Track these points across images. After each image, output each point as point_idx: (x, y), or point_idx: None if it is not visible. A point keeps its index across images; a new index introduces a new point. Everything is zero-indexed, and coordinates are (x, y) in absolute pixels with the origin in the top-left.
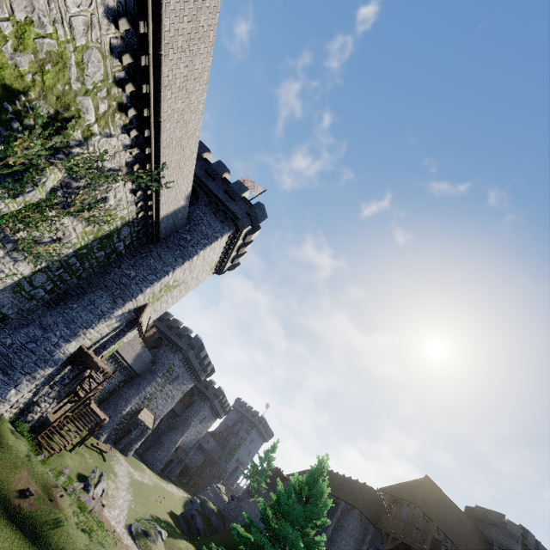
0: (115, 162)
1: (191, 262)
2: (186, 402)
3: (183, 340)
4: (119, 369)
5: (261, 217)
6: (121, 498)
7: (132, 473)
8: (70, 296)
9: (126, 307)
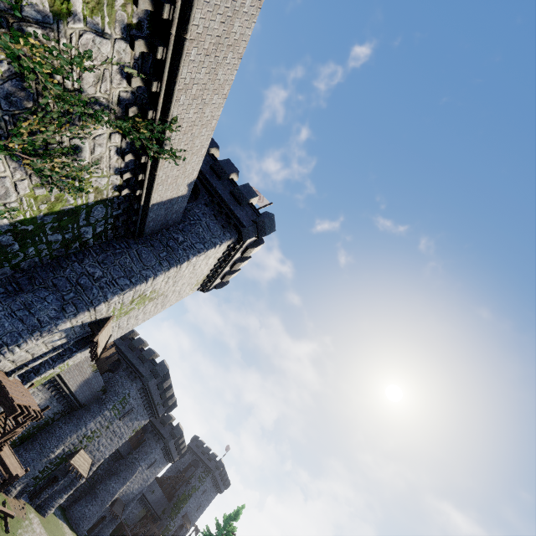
0: (102, 90)
1: (178, 269)
2: (135, 441)
3: (146, 365)
4: (57, 398)
5: (269, 229)
6: None
7: None
8: None
9: (79, 318)
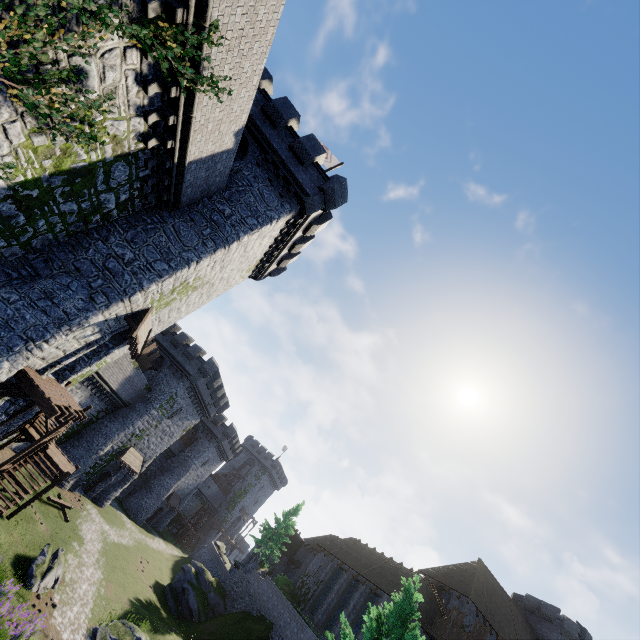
0: None
1: (226, 251)
2: (186, 440)
3: (192, 363)
4: (98, 396)
5: (340, 199)
6: (86, 582)
7: (107, 532)
8: (7, 277)
9: (112, 310)
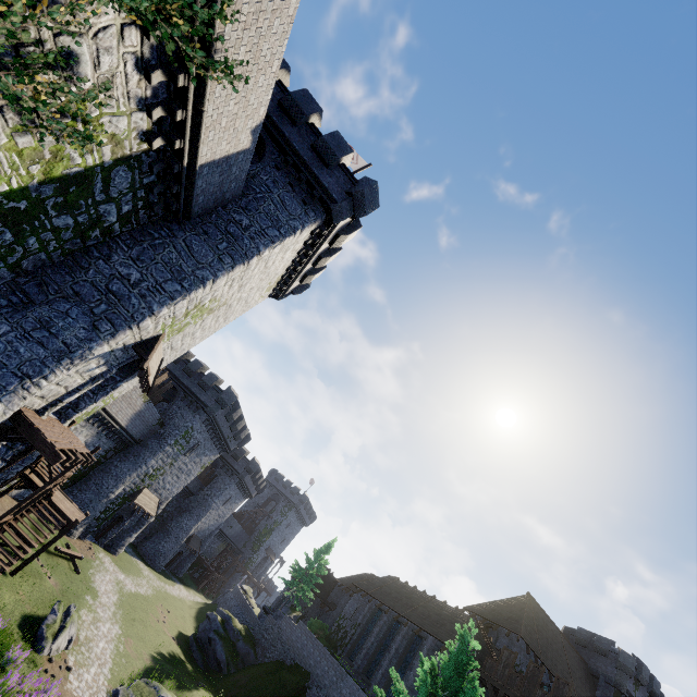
0: None
1: (246, 268)
2: (205, 477)
3: (208, 394)
4: (105, 434)
5: (370, 205)
6: (102, 639)
7: (123, 581)
8: None
9: (119, 339)
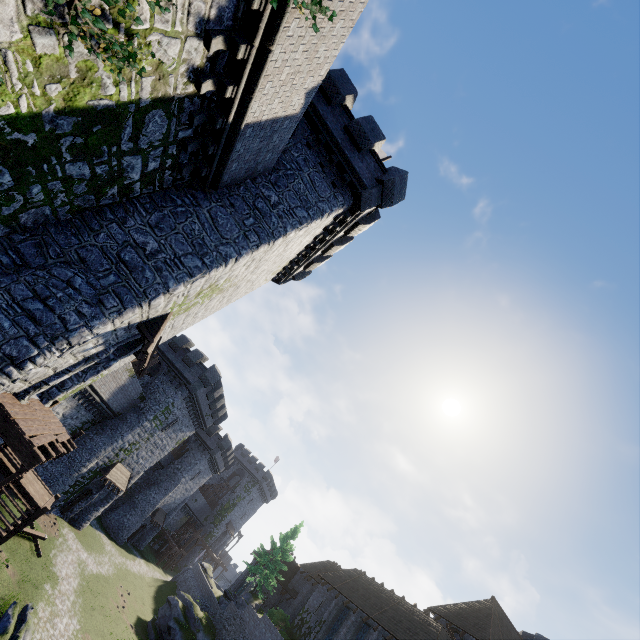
0: None
1: (268, 248)
2: (177, 451)
3: (192, 370)
4: (85, 406)
5: (398, 195)
6: None
7: (85, 561)
8: None
9: (125, 317)
